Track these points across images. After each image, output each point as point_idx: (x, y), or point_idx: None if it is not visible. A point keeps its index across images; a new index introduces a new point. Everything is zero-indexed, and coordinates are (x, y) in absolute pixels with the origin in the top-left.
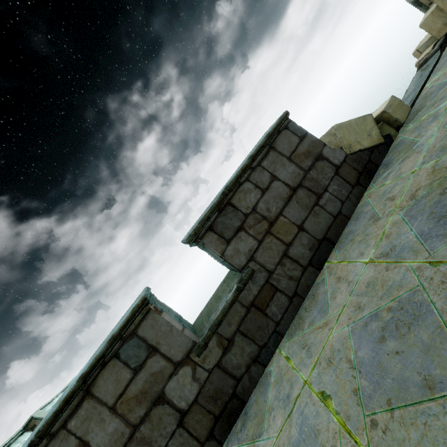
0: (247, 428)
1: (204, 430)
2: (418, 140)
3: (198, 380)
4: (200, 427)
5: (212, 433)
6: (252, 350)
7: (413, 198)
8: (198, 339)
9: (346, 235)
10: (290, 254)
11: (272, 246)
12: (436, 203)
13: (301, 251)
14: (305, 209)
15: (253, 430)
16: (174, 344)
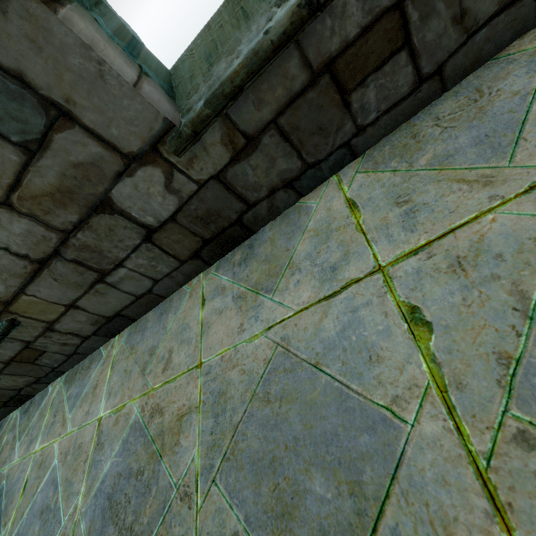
0: (250, 269)
1: (185, 251)
2: None
3: (176, 193)
4: (179, 247)
5: (198, 254)
6: (289, 168)
7: None
8: (177, 118)
9: None
10: None
11: None
12: None
13: None
14: None
15: (258, 277)
16: (117, 116)
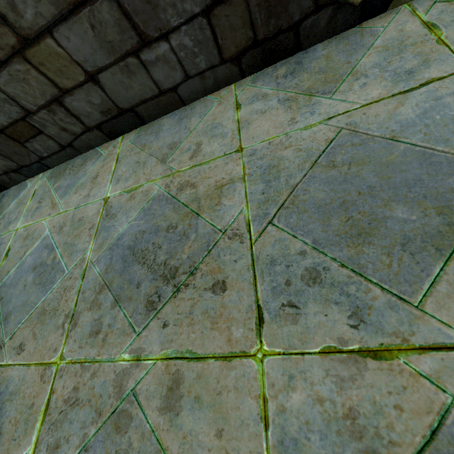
0: None
1: None
2: (339, 89)
3: None
4: None
5: None
6: (9, 165)
7: (180, 190)
8: None
9: (155, 128)
10: (66, 104)
11: (29, 80)
12: (156, 230)
13: (86, 108)
14: (108, 51)
15: None
16: None
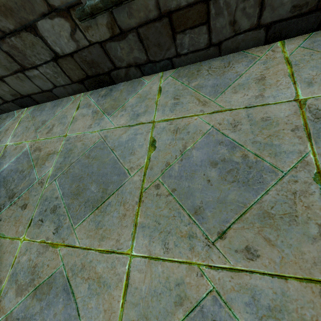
0: (106, 101)
1: (76, 76)
2: None
3: (76, 42)
4: (72, 73)
5: (82, 81)
6: (140, 58)
7: None
8: None
9: None
10: None
11: None
12: None
13: None
14: None
15: (107, 106)
16: None
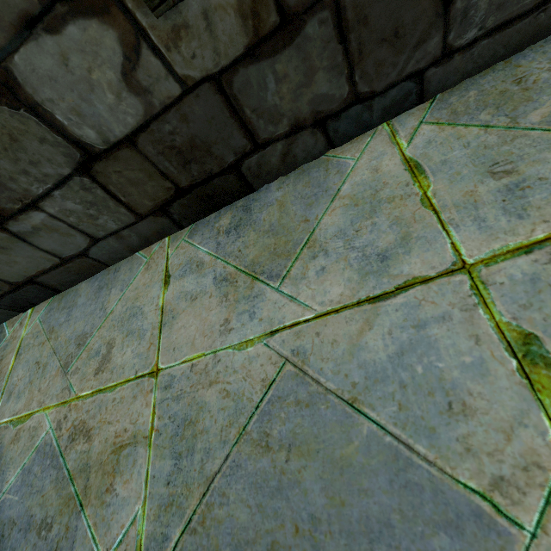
0: (244, 240)
1: (146, 200)
2: None
3: (142, 94)
4: (137, 192)
5: (165, 209)
6: (330, 95)
7: None
8: None
9: None
10: None
11: None
12: None
13: None
14: None
15: (257, 254)
16: None
